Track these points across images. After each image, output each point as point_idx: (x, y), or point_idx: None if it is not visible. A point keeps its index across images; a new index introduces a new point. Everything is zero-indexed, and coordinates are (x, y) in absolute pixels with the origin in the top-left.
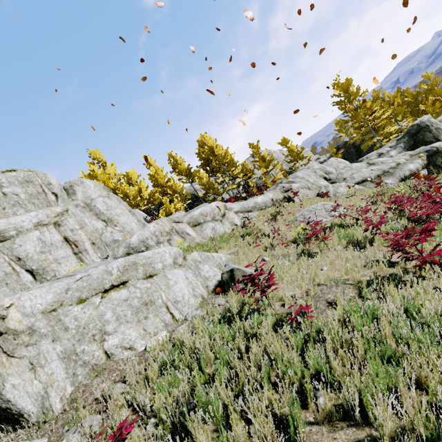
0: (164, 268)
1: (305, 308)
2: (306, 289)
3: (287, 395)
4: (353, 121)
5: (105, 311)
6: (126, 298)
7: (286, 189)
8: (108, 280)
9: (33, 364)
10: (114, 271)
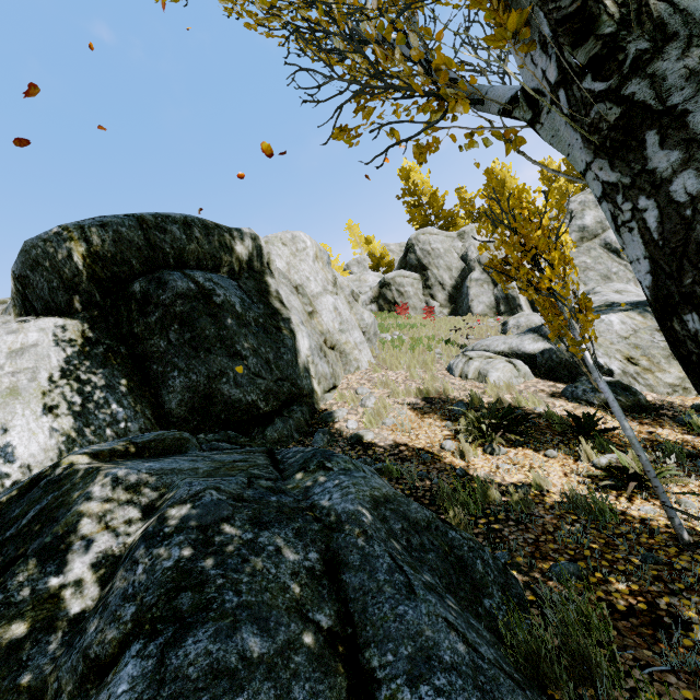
0: None
1: None
2: None
3: None
4: (413, 221)
5: None
6: None
7: None
8: None
9: None
10: None
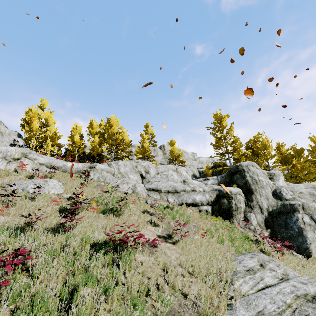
0: None
1: None
2: None
3: None
4: (216, 146)
5: None
6: None
7: (92, 166)
8: None
9: None
10: None
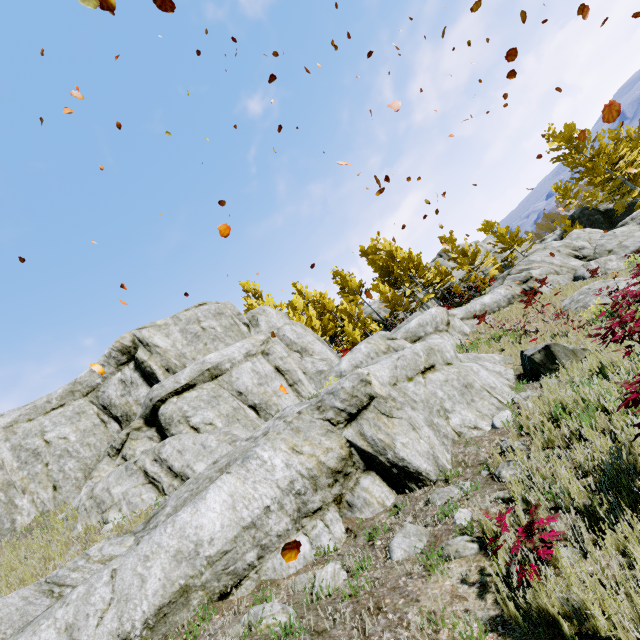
0: (452, 359)
1: None
2: None
3: None
4: (592, 175)
5: (434, 390)
6: (445, 380)
7: (523, 279)
8: (420, 361)
9: (412, 425)
10: (420, 353)
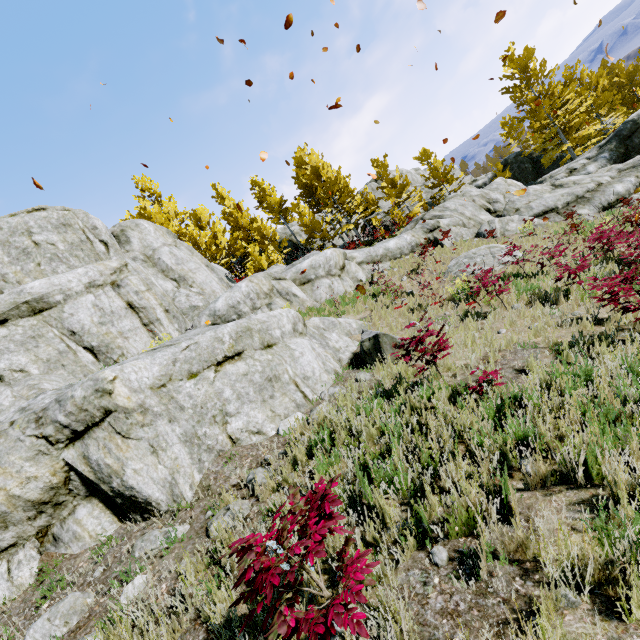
0: (282, 336)
1: (493, 373)
2: (482, 357)
3: (486, 465)
4: (533, 118)
5: (222, 388)
6: (245, 373)
7: (431, 228)
8: (220, 349)
9: (154, 447)
10: (226, 338)
